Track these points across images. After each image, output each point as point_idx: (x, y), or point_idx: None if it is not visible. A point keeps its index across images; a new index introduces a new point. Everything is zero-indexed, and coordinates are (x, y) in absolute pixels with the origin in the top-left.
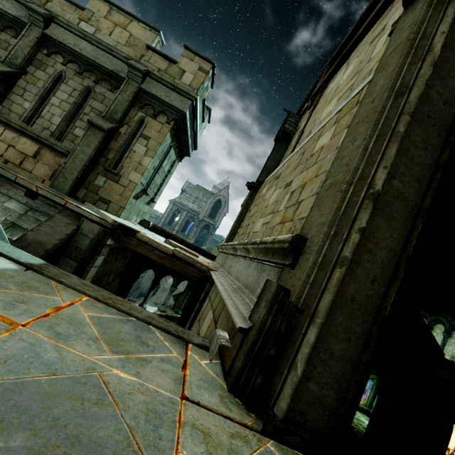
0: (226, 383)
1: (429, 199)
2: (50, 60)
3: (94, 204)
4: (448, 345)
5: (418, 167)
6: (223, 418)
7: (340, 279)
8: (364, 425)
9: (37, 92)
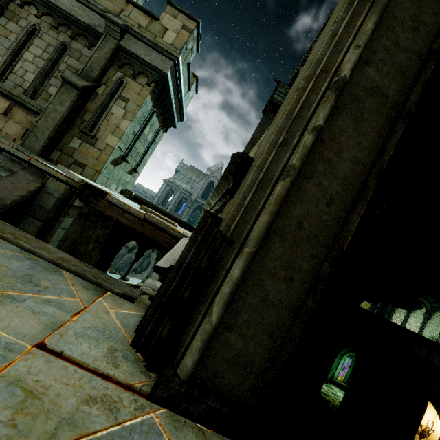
0: (134, 336)
1: (415, 95)
2: (24, 11)
3: (69, 167)
4: (428, 328)
5: (403, 53)
6: (92, 375)
7: (281, 195)
8: (340, 400)
9: (9, 46)
